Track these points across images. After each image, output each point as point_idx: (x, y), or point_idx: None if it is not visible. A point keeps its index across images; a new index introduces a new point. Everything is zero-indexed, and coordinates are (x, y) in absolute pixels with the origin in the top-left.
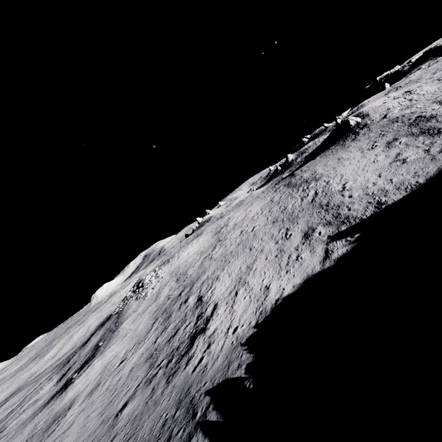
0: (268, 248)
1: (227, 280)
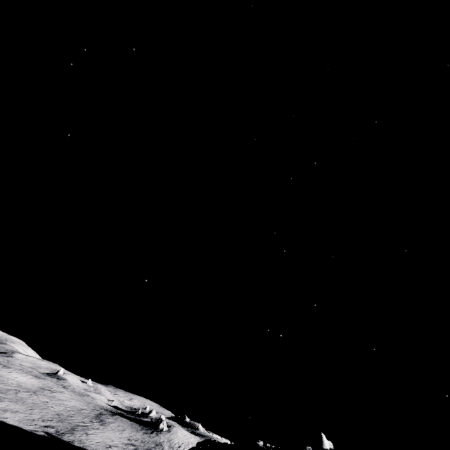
0: (34, 416)
1: (4, 405)
